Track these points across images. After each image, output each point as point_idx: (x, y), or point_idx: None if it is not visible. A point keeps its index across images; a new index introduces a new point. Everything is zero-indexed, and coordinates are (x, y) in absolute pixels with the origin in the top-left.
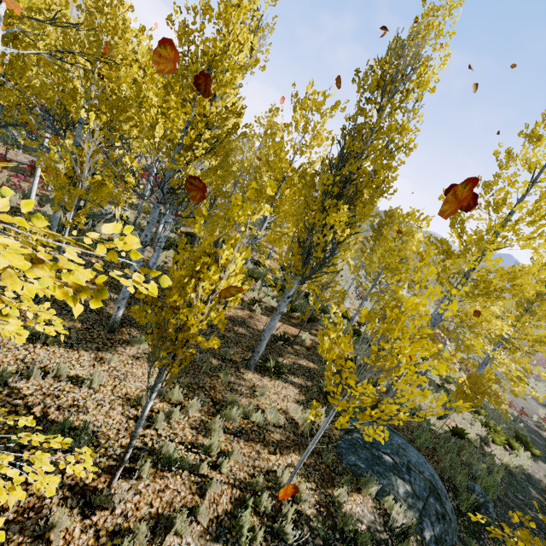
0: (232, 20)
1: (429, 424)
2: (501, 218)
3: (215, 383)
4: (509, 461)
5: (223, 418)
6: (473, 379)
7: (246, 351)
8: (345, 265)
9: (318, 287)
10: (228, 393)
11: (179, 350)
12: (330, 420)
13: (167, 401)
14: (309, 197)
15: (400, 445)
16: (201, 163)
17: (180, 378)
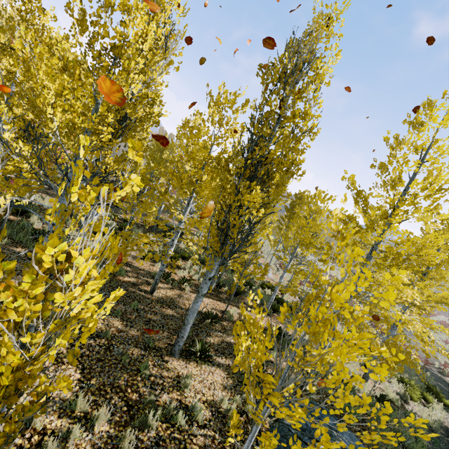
0: (134, 11)
1: (354, 391)
2: (397, 195)
3: (133, 379)
4: (428, 417)
5: (137, 427)
6: (391, 345)
7: (173, 334)
8: (267, 240)
9: (241, 265)
10: (147, 391)
11: (12, 398)
12: (254, 437)
13: (68, 415)
14: (224, 181)
15: (332, 427)
16: (110, 148)
17: (91, 379)
